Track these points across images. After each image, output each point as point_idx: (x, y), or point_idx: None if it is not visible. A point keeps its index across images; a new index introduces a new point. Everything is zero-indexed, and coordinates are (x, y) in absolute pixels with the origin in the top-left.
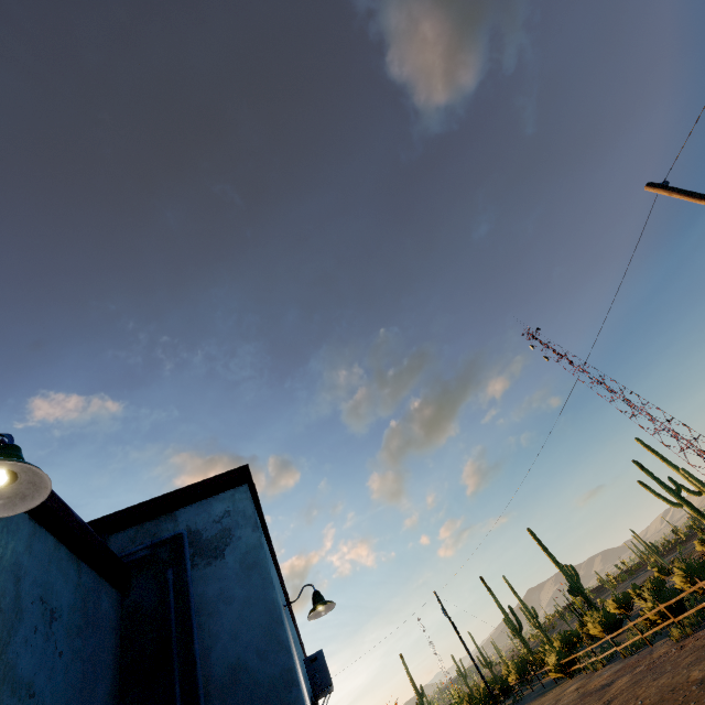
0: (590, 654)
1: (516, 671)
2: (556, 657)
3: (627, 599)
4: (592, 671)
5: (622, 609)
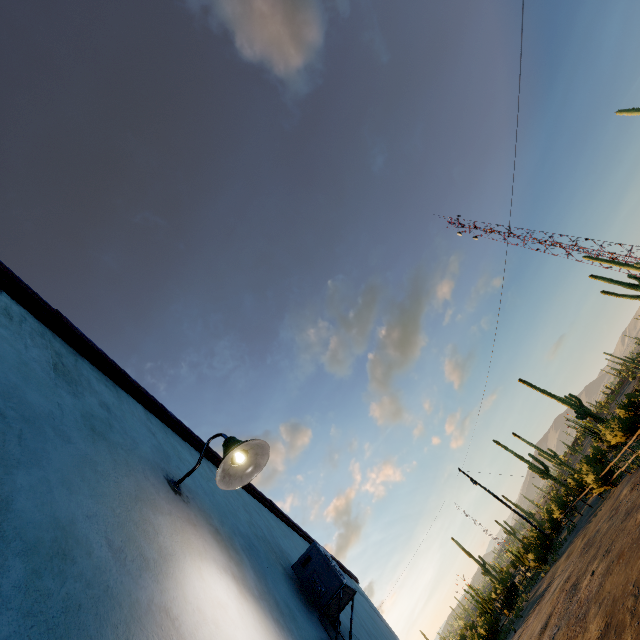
0: (623, 460)
1: (557, 507)
2: (594, 473)
3: (632, 402)
4: (636, 469)
5: (631, 413)
